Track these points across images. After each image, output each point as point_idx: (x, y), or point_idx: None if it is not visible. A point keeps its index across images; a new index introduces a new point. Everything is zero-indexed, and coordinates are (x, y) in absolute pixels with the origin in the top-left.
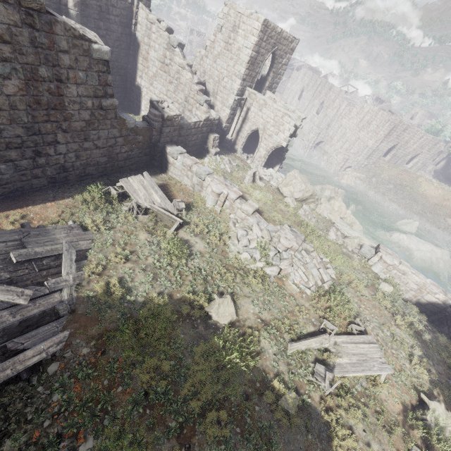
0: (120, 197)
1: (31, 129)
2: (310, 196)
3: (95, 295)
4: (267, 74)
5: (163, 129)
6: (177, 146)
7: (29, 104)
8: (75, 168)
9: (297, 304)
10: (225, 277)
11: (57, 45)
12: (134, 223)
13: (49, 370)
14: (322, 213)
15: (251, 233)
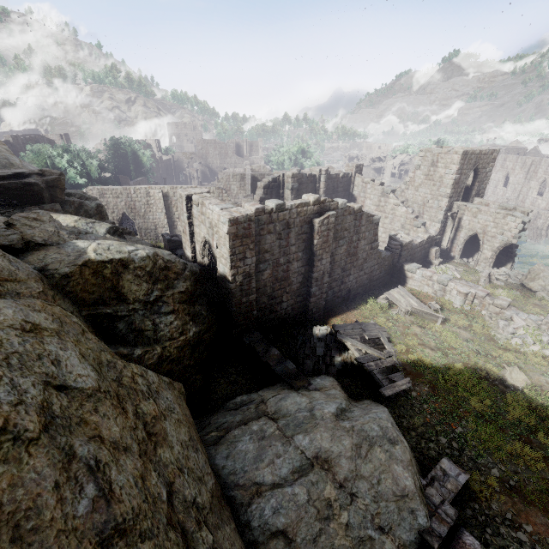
0: (387, 305)
1: (343, 269)
2: None
3: (411, 362)
4: (471, 185)
5: (401, 253)
6: (413, 263)
7: (345, 256)
8: (353, 290)
9: None
10: (504, 356)
11: (361, 224)
12: (405, 321)
13: (412, 394)
14: None
15: (513, 323)
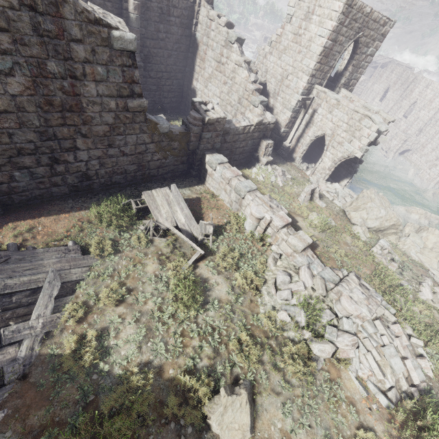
0: (140, 213)
1: (45, 133)
2: (391, 226)
3: (62, 353)
4: (344, 68)
5: (202, 134)
6: (218, 155)
7: (39, 105)
8: (99, 176)
9: (361, 424)
10: (247, 349)
11: (67, 33)
12: (147, 247)
13: None
14: (407, 251)
15: (297, 280)
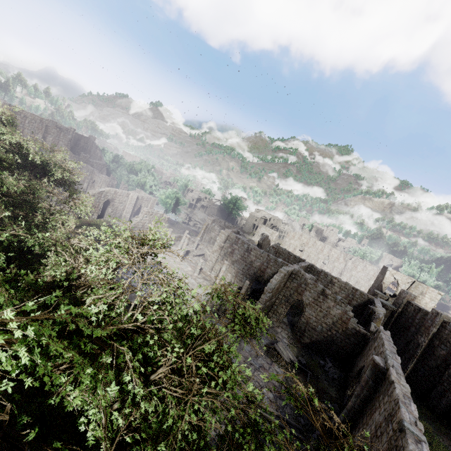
0: None
1: None
2: None
3: None
4: None
5: None
6: None
7: None
8: None
9: None
10: None
11: None
12: None
13: None
14: None
15: None
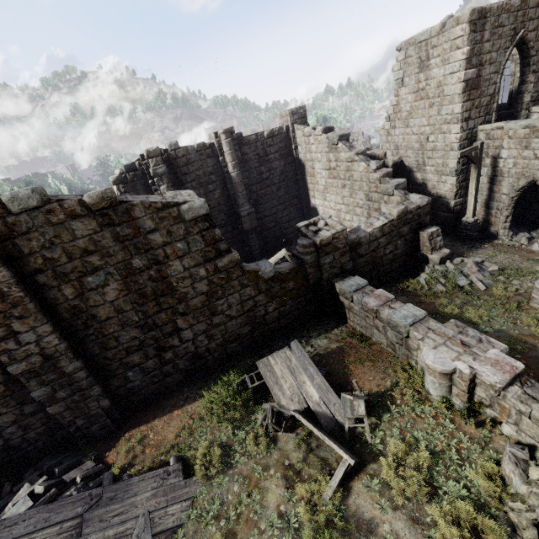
0: (259, 392)
1: (145, 326)
2: None
3: None
4: (519, 83)
5: (320, 260)
6: (352, 278)
7: (134, 301)
8: (211, 351)
9: None
10: None
11: (142, 228)
12: (268, 452)
13: None
14: None
15: None
